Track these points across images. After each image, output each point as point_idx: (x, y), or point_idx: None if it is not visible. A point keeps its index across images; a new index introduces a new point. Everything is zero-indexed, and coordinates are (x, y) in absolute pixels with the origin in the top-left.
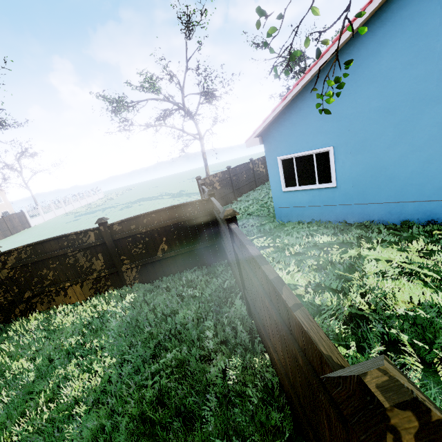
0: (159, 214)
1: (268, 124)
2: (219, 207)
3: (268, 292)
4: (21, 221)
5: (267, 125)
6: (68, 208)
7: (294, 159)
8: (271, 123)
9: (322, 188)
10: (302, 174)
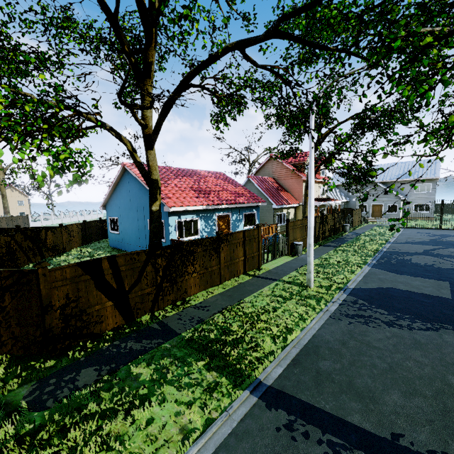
0: (40, 228)
1: (106, 202)
2: (43, 228)
3: (8, 240)
4: (24, 221)
5: (106, 203)
6: (65, 220)
7: (112, 219)
8: (107, 202)
9: (117, 233)
10: (114, 226)
